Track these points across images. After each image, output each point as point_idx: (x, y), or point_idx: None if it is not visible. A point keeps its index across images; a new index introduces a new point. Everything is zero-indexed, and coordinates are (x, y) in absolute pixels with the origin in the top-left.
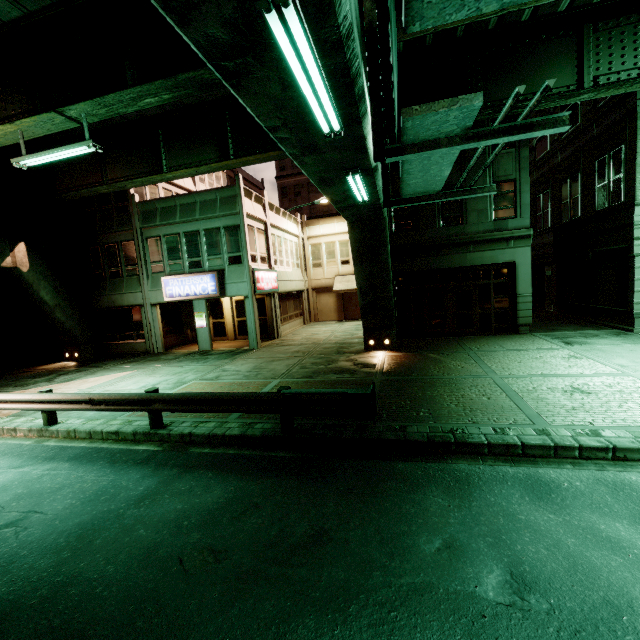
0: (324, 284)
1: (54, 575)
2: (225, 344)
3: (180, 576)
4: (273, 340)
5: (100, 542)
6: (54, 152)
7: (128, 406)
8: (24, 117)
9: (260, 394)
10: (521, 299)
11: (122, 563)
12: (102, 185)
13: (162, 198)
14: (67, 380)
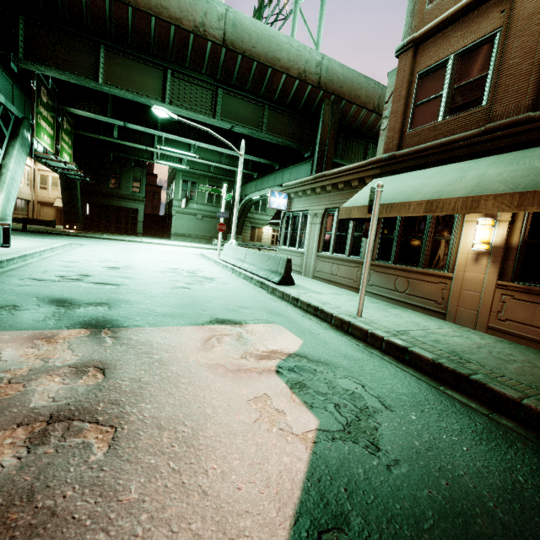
0: (48, 201)
1: None
2: None
3: None
4: None
5: None
6: None
7: None
8: None
9: (16, 217)
10: (139, 223)
11: None
12: None
13: None
14: None
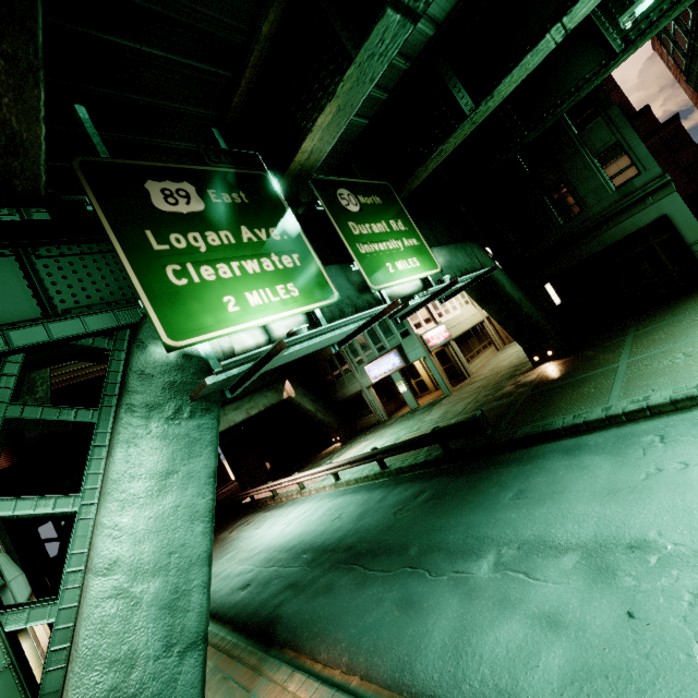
0: None
1: (354, 527)
2: (429, 397)
3: (394, 519)
4: (465, 381)
5: (367, 516)
6: None
7: (366, 460)
8: None
9: (423, 435)
10: (696, 247)
11: (375, 520)
12: None
13: None
14: (338, 456)
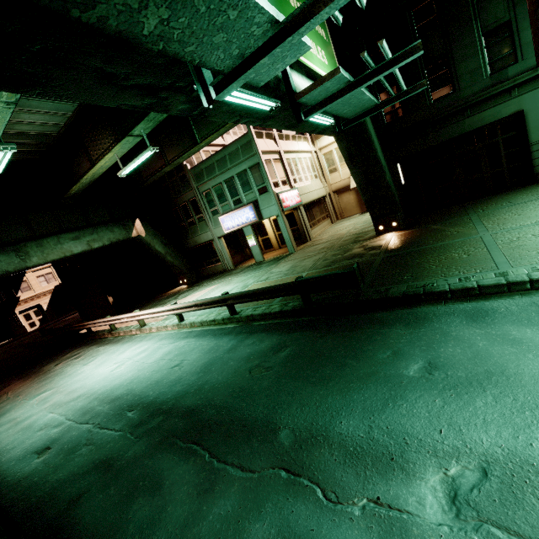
0: (342, 185)
1: (198, 382)
2: (273, 254)
3: (250, 378)
4: (306, 243)
5: (214, 369)
6: (135, 161)
7: (215, 304)
8: (115, 145)
9: (284, 284)
10: (535, 147)
11: (224, 375)
12: (166, 166)
13: (203, 161)
14: (184, 297)
